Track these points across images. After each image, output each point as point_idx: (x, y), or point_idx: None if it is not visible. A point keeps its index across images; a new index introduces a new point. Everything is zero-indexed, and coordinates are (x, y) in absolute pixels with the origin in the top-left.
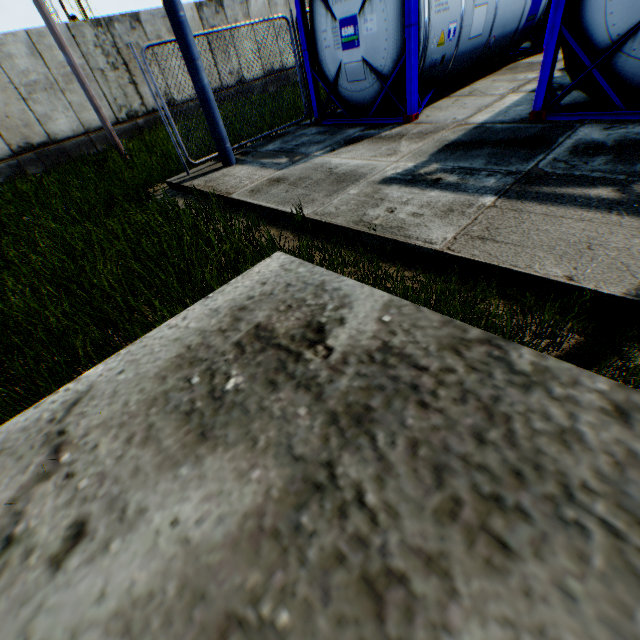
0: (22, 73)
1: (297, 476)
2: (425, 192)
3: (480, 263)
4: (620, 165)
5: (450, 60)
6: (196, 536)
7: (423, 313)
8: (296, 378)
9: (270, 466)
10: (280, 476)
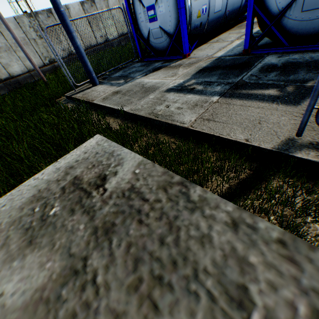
0: None
1: (68, 265)
2: (186, 95)
3: (205, 133)
4: (282, 76)
5: (205, 24)
6: (9, 303)
7: (155, 167)
8: (84, 207)
9: (57, 260)
10: (60, 266)
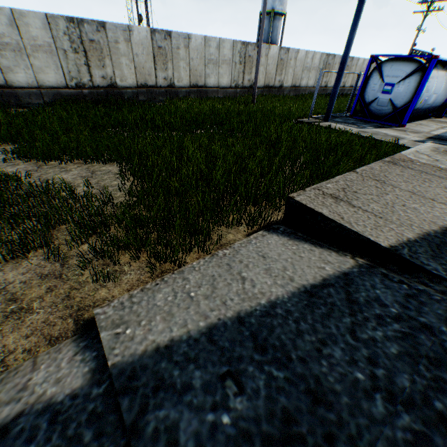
0: (209, 54)
1: None
2: None
3: None
4: None
5: (418, 109)
6: None
7: None
8: None
9: None
10: None
